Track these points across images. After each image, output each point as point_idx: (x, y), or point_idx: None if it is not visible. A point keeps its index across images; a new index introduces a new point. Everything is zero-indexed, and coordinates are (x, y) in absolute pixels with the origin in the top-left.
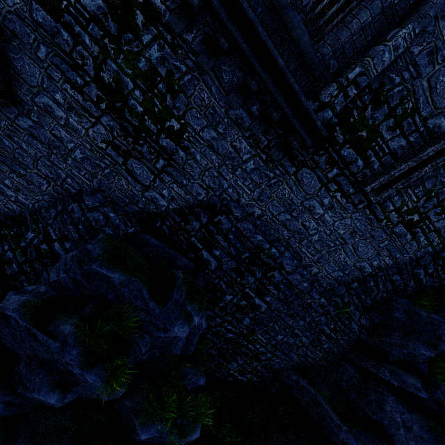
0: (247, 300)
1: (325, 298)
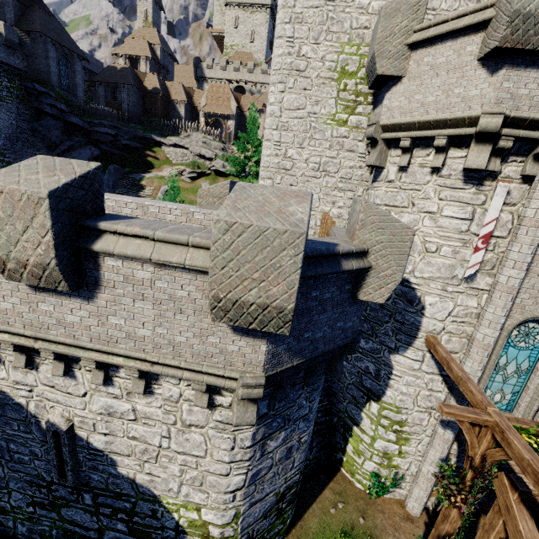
0: (5, 162)
1: (21, 143)
